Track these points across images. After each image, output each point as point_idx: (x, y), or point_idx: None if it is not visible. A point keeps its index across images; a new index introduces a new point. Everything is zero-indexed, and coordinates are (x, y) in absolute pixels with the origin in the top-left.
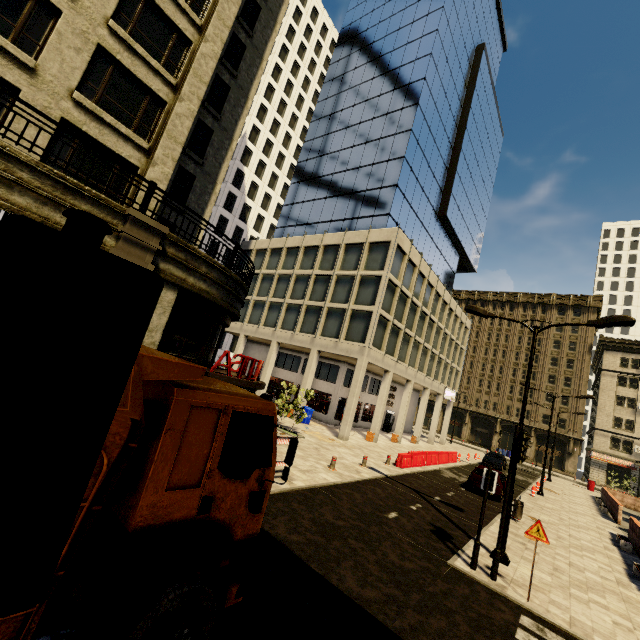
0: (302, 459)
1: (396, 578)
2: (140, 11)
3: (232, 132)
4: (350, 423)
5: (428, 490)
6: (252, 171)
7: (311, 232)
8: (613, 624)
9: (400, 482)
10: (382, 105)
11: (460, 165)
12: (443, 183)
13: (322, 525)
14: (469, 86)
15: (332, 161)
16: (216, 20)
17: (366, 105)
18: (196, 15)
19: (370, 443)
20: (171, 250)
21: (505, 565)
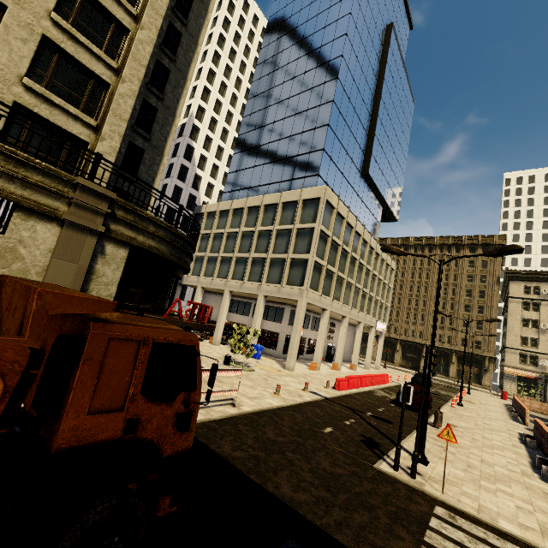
0: (251, 388)
1: (326, 482)
2: (80, 4)
3: (174, 110)
4: (295, 356)
5: (362, 407)
6: (200, 145)
7: (253, 194)
8: (516, 508)
9: (337, 402)
10: (307, 81)
11: (378, 129)
12: (364, 146)
13: (264, 442)
14: (382, 61)
15: (267, 132)
16: (150, 10)
17: (294, 82)
18: (131, 6)
19: (313, 372)
20: (120, 213)
21: (424, 465)
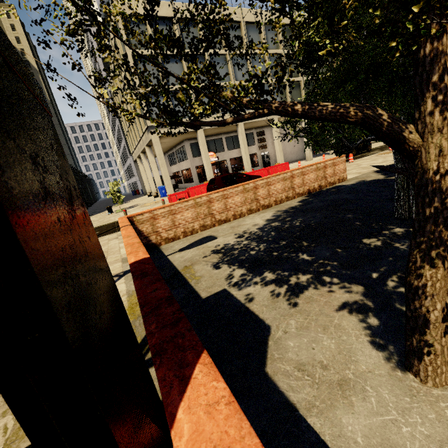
0: None
1: None
2: None
3: None
4: (169, 186)
5: None
6: None
7: None
8: None
9: None
10: None
11: None
12: None
13: None
14: None
15: None
16: None
17: None
18: None
19: None
20: None
21: None
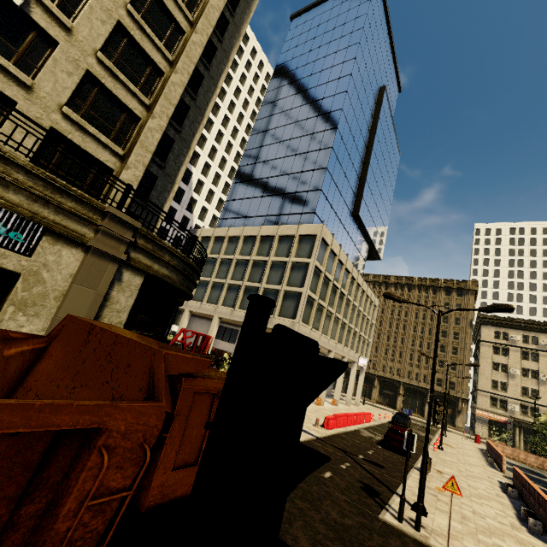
0: None
1: (340, 535)
2: (123, 46)
3: (190, 142)
4: None
5: (352, 449)
6: (199, 171)
7: (249, 224)
8: None
9: (329, 443)
10: (309, 126)
11: (369, 176)
12: (356, 189)
13: None
14: (374, 116)
15: (268, 167)
16: (185, 57)
17: (296, 125)
18: (169, 52)
19: None
20: (141, 241)
21: (424, 516)
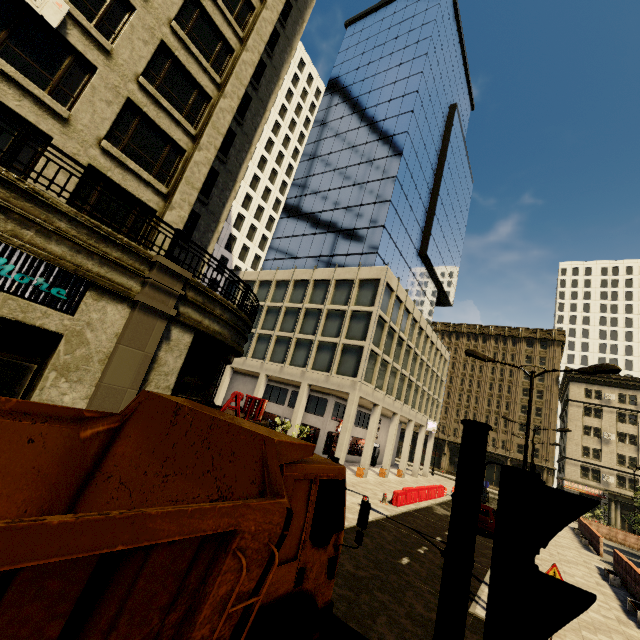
0: None
1: (429, 632)
2: (167, 69)
3: (236, 174)
4: (342, 459)
5: (428, 530)
6: (239, 203)
7: (300, 266)
8: None
9: (401, 522)
10: (368, 152)
11: (438, 208)
12: (423, 224)
13: (346, 577)
14: (444, 139)
15: (321, 200)
16: (234, 79)
17: (353, 151)
18: (216, 74)
19: (361, 479)
20: (191, 294)
21: None
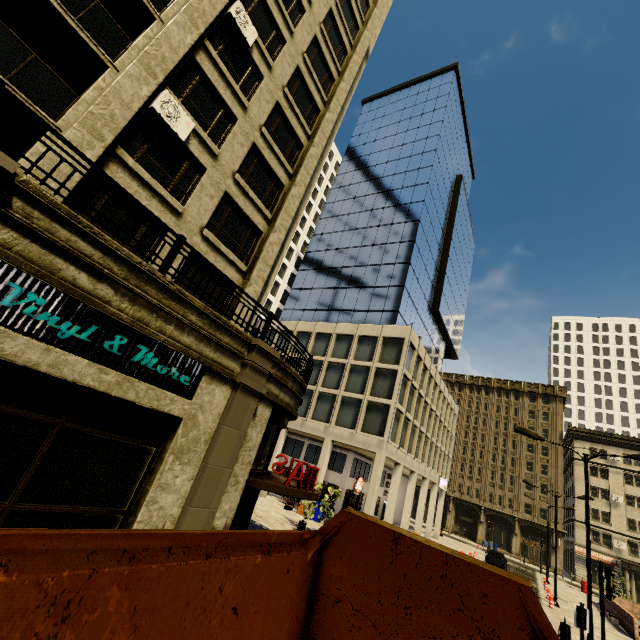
0: None
1: None
2: (254, 165)
3: (284, 242)
4: None
5: None
6: None
7: (320, 318)
8: None
9: None
10: (387, 216)
11: (448, 268)
12: (435, 282)
13: None
14: (452, 206)
15: (341, 256)
16: (303, 170)
17: (372, 213)
18: (290, 167)
19: None
20: (274, 370)
21: None
